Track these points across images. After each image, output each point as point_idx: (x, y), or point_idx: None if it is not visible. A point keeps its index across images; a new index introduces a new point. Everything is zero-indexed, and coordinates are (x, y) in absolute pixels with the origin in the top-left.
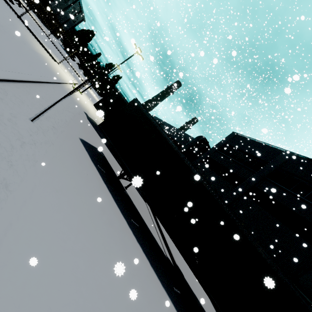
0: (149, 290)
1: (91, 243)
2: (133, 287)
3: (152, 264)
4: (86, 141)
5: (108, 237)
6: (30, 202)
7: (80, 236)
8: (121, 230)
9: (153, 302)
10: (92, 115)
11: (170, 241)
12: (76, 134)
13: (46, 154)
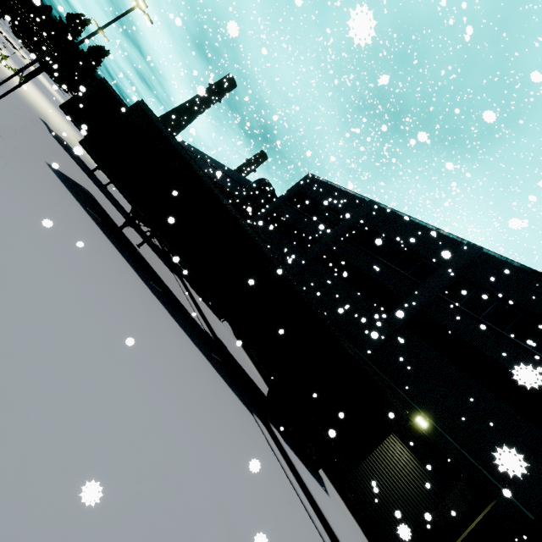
0: (177, 341)
1: (98, 281)
2: (156, 330)
3: (183, 327)
4: (58, 170)
5: (119, 284)
6: (12, 220)
7: (83, 270)
8: (136, 285)
9: (183, 350)
10: (57, 129)
11: (211, 318)
12: (39, 155)
13: (6, 173)
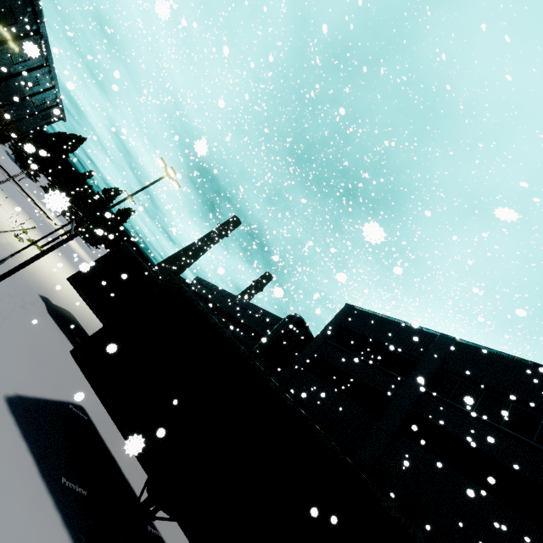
0: None
1: None
2: None
3: None
4: (29, 397)
5: None
6: None
7: None
8: None
9: None
10: (64, 297)
11: None
12: None
13: None
